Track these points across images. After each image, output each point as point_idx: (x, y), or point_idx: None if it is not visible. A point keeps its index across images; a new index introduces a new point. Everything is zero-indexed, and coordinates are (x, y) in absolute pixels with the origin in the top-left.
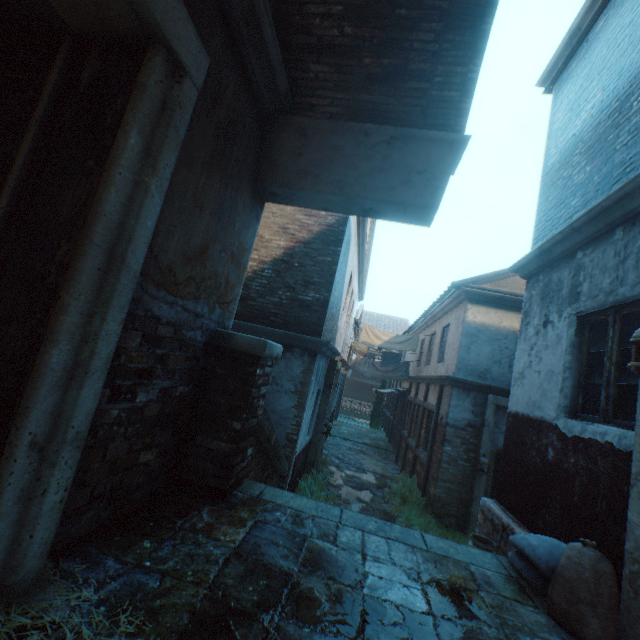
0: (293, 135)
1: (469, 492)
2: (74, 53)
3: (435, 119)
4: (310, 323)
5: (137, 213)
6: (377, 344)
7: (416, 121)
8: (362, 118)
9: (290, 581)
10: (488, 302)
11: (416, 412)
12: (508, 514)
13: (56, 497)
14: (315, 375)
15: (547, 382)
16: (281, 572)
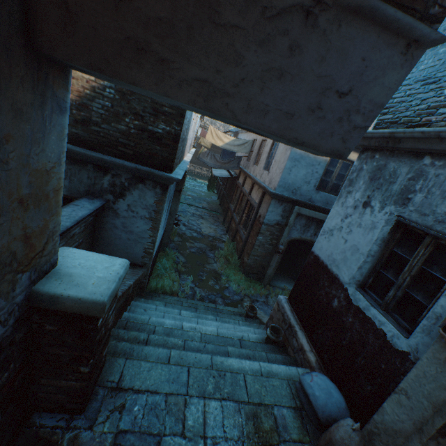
0: None
1: (268, 261)
2: None
3: None
4: (161, 157)
5: None
6: (219, 145)
7: None
8: None
9: None
10: None
11: (241, 197)
12: (294, 316)
13: None
14: (167, 199)
15: (350, 254)
16: None
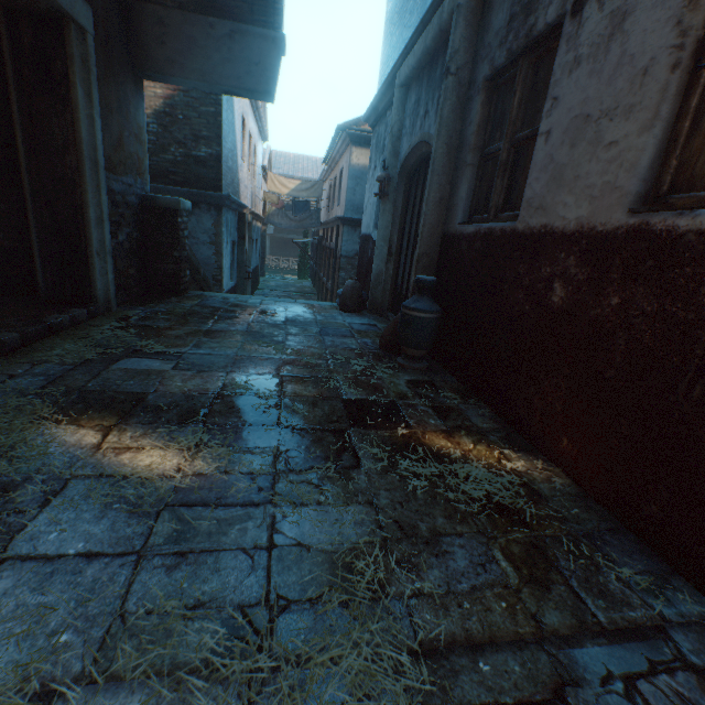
0: (153, 23)
1: None
2: (7, 20)
3: (260, 16)
4: (210, 180)
5: (94, 134)
6: (285, 194)
7: (247, 17)
8: (206, 10)
9: (224, 309)
10: (369, 145)
11: (328, 255)
12: None
13: (112, 277)
14: (225, 227)
15: (372, 210)
16: (220, 308)
